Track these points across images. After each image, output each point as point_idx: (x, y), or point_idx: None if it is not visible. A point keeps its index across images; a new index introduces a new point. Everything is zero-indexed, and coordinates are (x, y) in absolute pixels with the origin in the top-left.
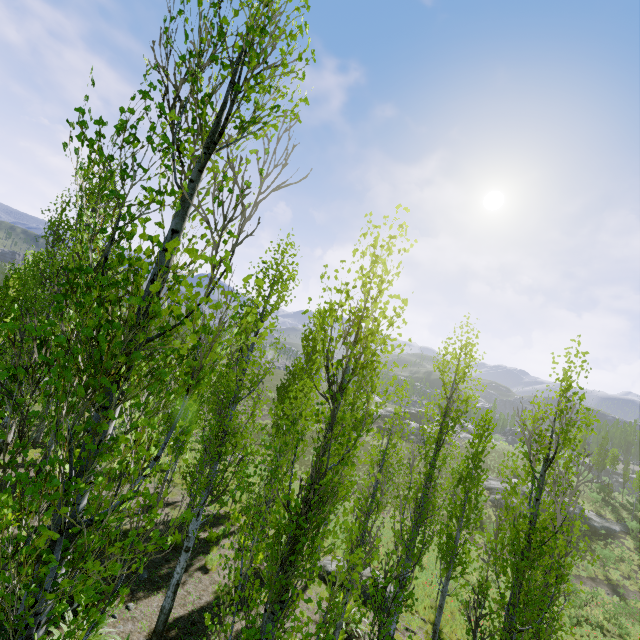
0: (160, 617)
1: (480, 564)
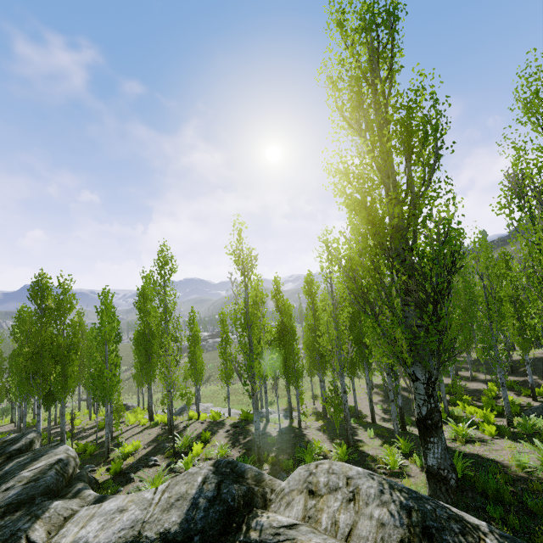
0: (18, 428)
1: (216, 389)
